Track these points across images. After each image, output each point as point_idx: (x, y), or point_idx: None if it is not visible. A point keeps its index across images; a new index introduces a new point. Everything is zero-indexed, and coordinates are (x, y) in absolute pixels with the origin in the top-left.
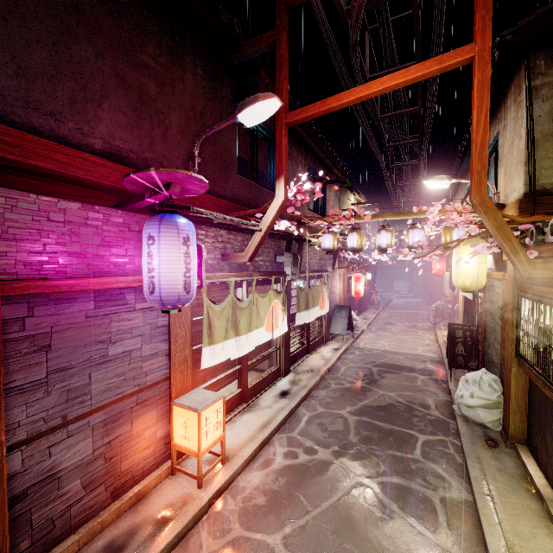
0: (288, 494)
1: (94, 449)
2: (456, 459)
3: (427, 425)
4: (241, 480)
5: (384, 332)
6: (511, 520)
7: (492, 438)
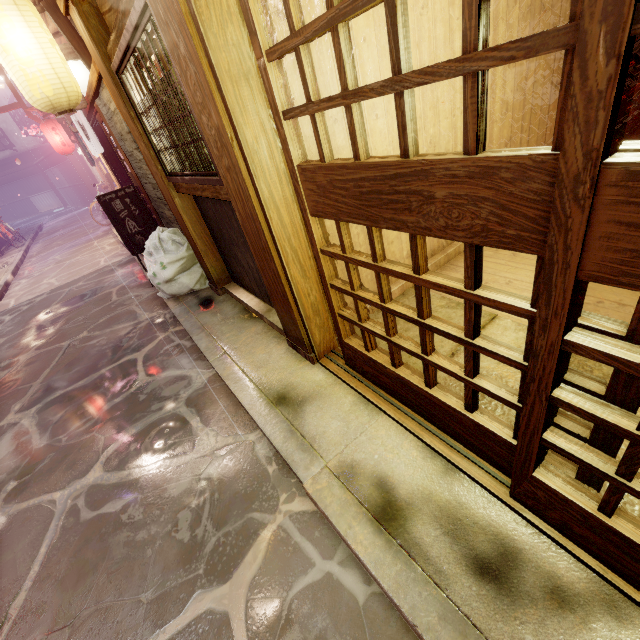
0: None
1: None
2: (185, 345)
3: (141, 336)
4: None
5: (44, 268)
6: (250, 359)
7: (206, 297)
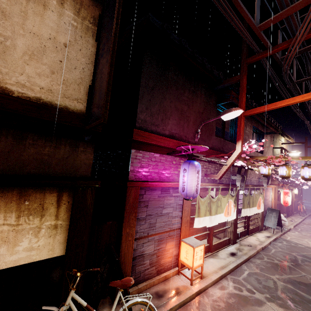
0: (237, 308)
1: (154, 250)
2: None
3: None
4: (210, 290)
5: (308, 233)
6: None
7: None
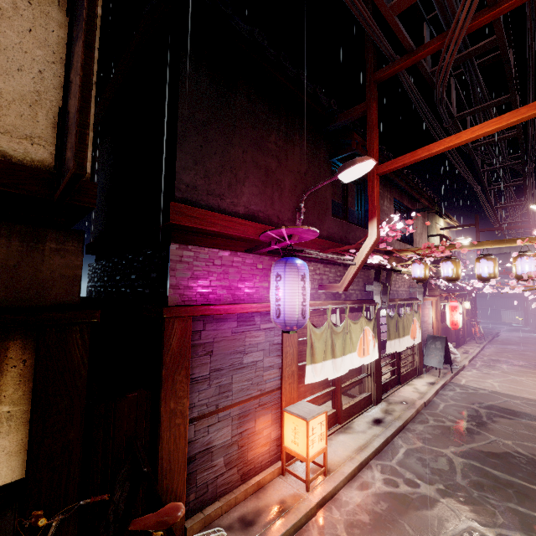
0: (391, 519)
1: (232, 436)
2: None
3: None
4: (343, 495)
5: (491, 370)
6: None
7: None
